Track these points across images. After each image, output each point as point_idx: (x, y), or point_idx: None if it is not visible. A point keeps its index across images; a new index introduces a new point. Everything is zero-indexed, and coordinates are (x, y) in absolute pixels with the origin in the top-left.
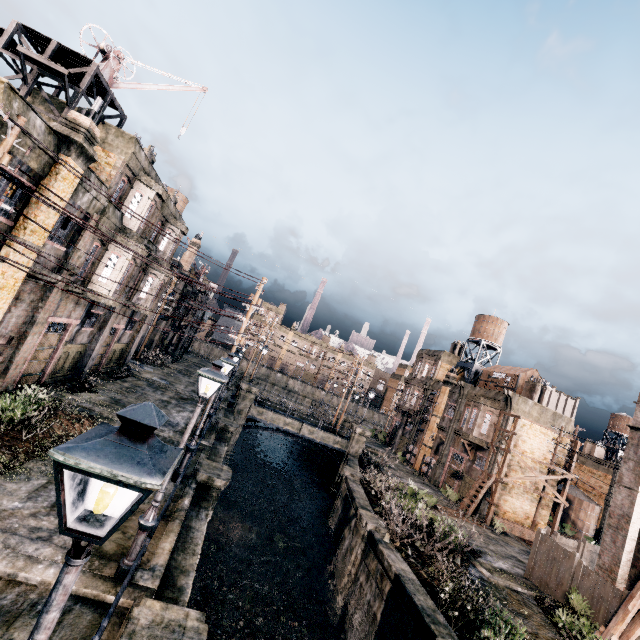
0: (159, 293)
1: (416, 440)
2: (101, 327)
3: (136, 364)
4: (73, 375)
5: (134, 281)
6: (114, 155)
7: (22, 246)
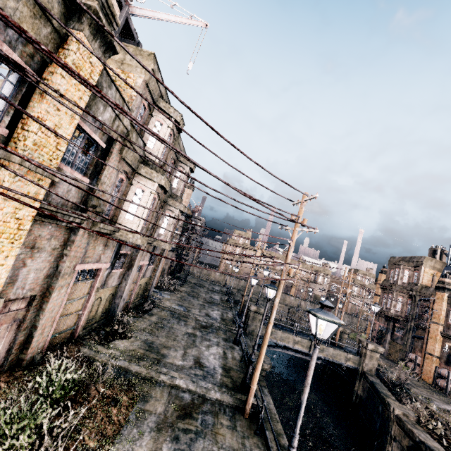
0: (174, 228)
1: (413, 347)
2: (129, 266)
3: (156, 292)
4: (106, 318)
5: (155, 218)
6: (133, 75)
7: (22, 167)
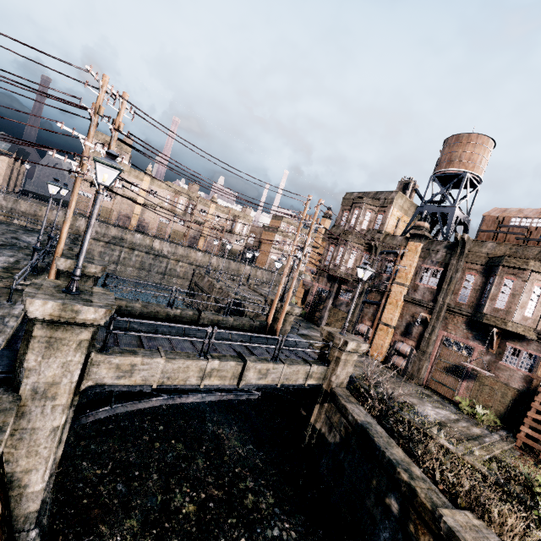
0: None
1: (361, 315)
2: None
3: None
4: None
5: None
6: None
7: None
